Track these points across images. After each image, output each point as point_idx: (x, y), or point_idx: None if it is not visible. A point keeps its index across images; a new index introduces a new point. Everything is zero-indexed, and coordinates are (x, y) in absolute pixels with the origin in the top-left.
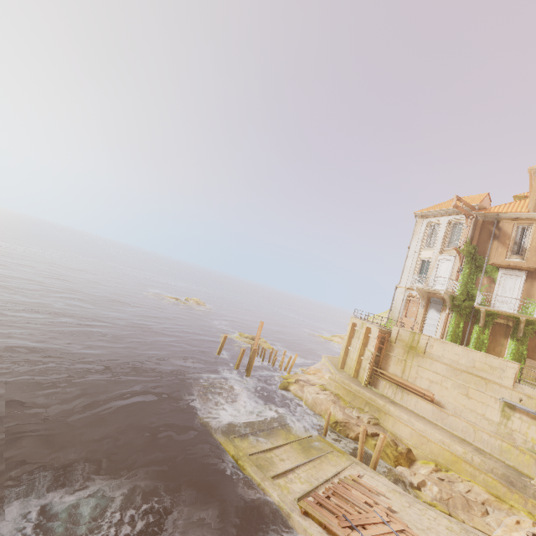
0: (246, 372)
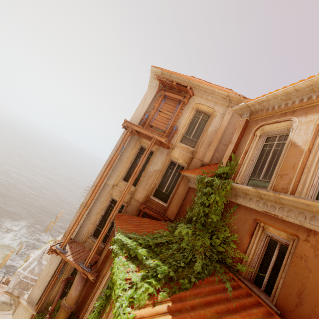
0: (45, 230)
